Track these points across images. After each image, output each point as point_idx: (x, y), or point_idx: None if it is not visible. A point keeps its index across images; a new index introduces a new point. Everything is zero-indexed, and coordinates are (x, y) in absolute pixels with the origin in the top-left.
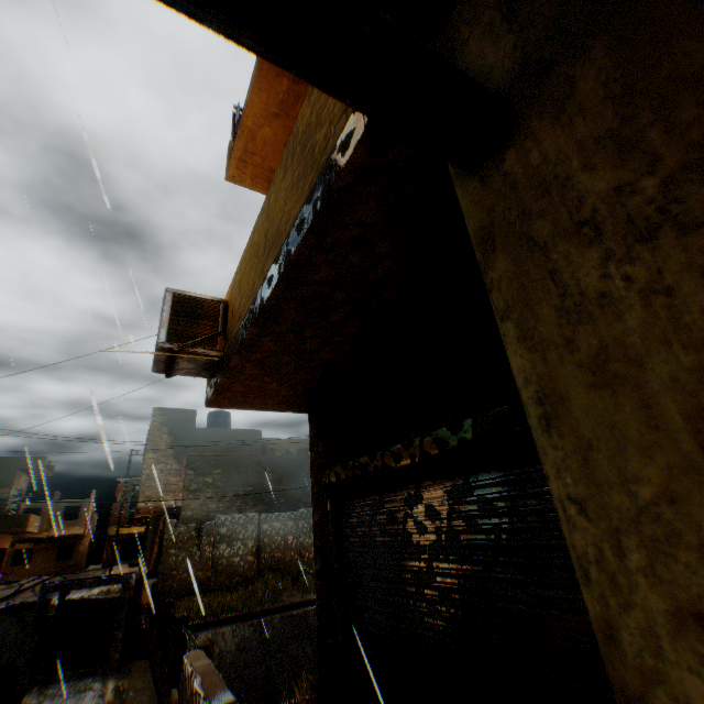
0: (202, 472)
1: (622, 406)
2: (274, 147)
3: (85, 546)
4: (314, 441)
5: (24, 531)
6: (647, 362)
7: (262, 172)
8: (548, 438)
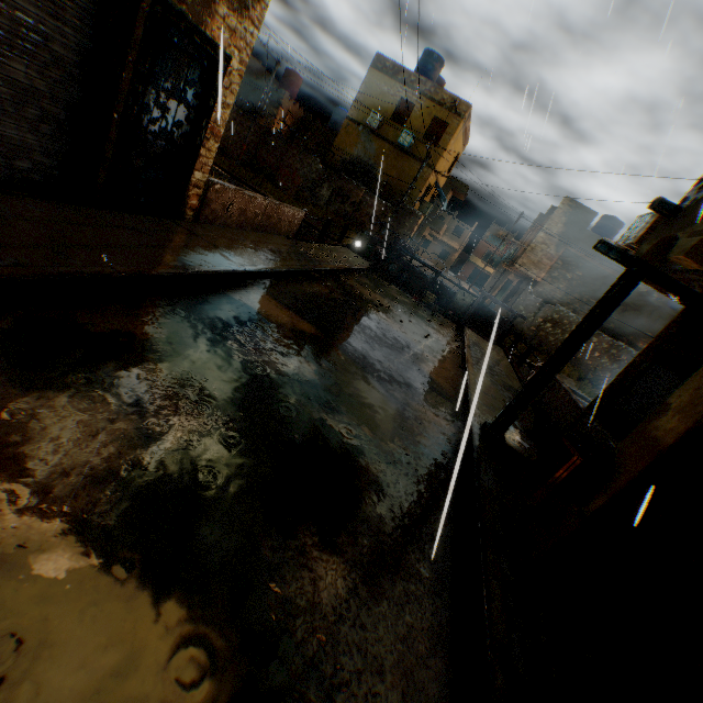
0: (567, 268)
1: (696, 379)
2: None
3: (454, 258)
4: (670, 324)
5: (437, 232)
6: (702, 377)
7: None
8: (689, 377)
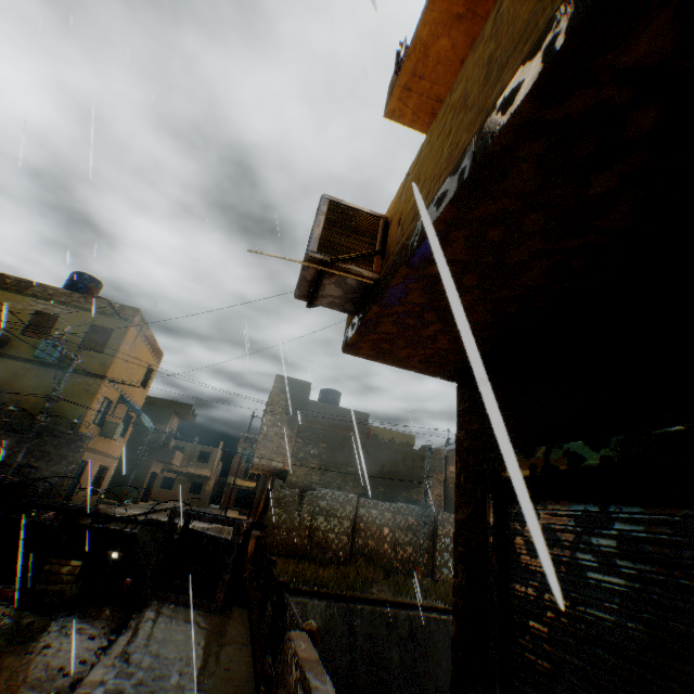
0: (310, 443)
1: None
2: (448, 67)
3: (209, 487)
4: (464, 417)
5: (169, 462)
6: None
7: (427, 103)
8: None
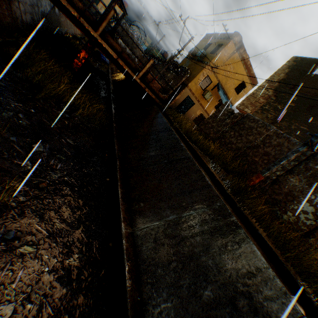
0: (280, 101)
1: None
2: None
3: None
4: None
5: None
6: None
7: None
8: None
